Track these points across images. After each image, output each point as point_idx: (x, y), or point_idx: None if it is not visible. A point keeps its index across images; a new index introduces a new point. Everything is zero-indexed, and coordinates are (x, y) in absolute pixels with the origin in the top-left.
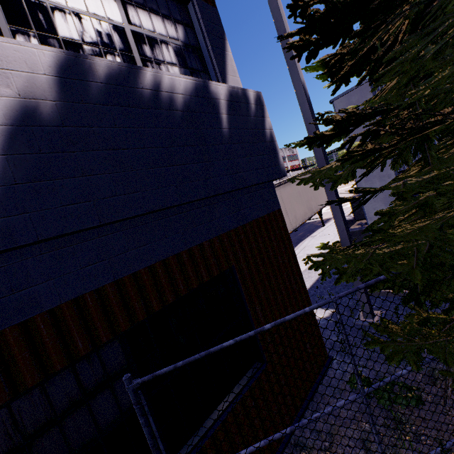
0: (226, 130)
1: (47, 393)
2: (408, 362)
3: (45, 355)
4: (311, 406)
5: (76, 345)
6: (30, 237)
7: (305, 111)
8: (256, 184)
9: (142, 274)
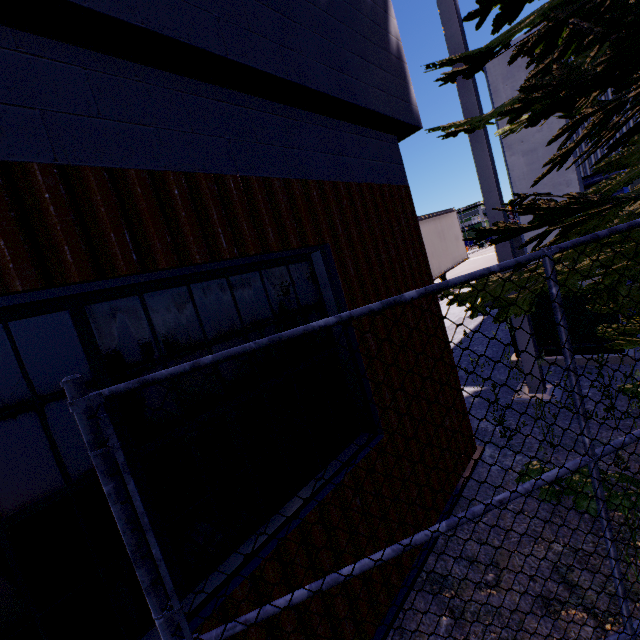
0: None
1: None
2: None
3: None
4: None
5: None
6: None
7: (452, 36)
8: (373, 110)
9: (132, 181)
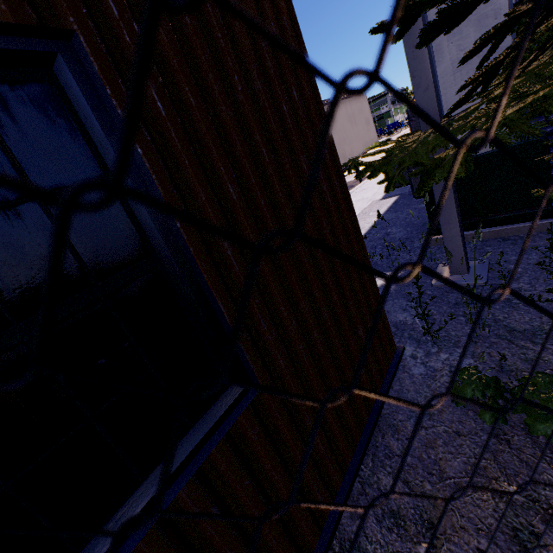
0: None
1: None
2: None
3: None
4: (373, 450)
5: None
6: None
7: None
8: None
9: None
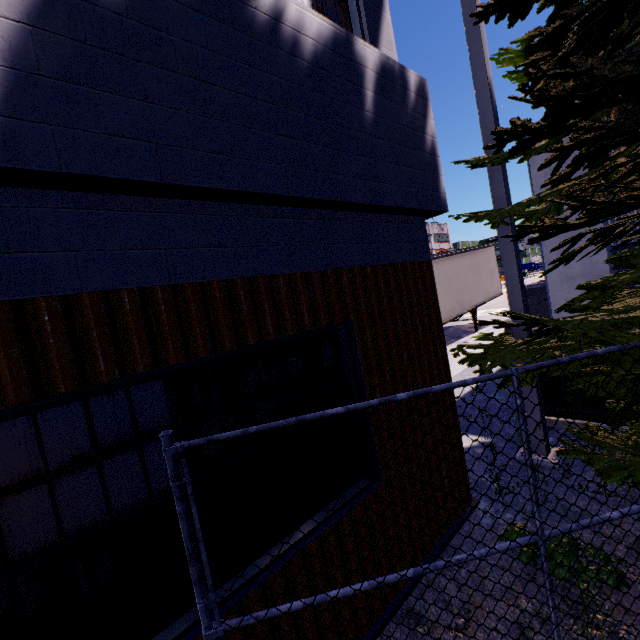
0: (370, 114)
1: (39, 430)
2: (639, 483)
3: (44, 363)
4: None
5: (96, 364)
6: (48, 163)
7: (486, 125)
8: (402, 207)
9: (214, 289)
